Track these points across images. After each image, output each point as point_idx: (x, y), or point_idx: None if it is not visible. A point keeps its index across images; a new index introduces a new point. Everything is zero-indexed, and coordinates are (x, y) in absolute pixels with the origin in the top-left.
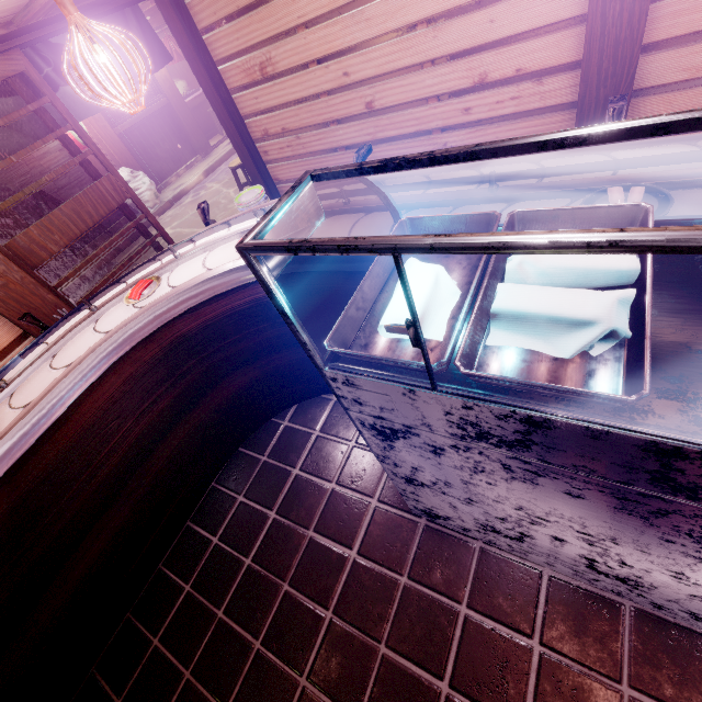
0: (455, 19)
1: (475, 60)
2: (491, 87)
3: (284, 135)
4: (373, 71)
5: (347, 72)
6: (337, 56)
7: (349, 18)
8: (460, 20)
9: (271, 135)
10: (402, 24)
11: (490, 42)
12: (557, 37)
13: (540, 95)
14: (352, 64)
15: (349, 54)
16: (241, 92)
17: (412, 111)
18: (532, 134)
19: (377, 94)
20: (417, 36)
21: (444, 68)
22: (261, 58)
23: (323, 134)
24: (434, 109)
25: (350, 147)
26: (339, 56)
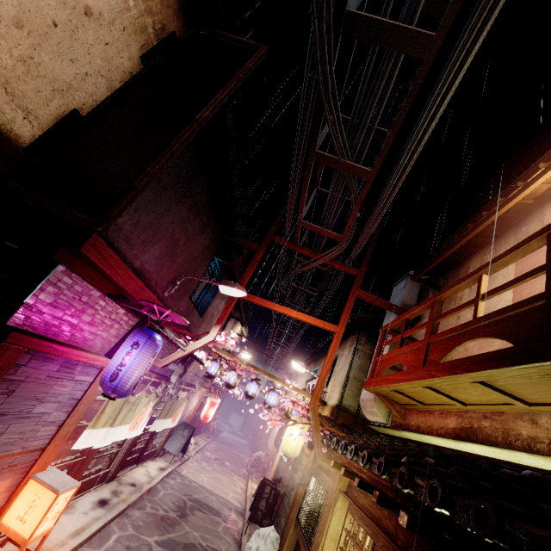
0: None
1: None
2: None
3: None
4: None
5: None
6: None
7: None
8: None
9: None
10: None
11: None
12: None
13: None
14: None
15: None
16: None
17: None
18: None
19: None
20: None
21: None
22: None
23: None
24: None
25: None
26: None
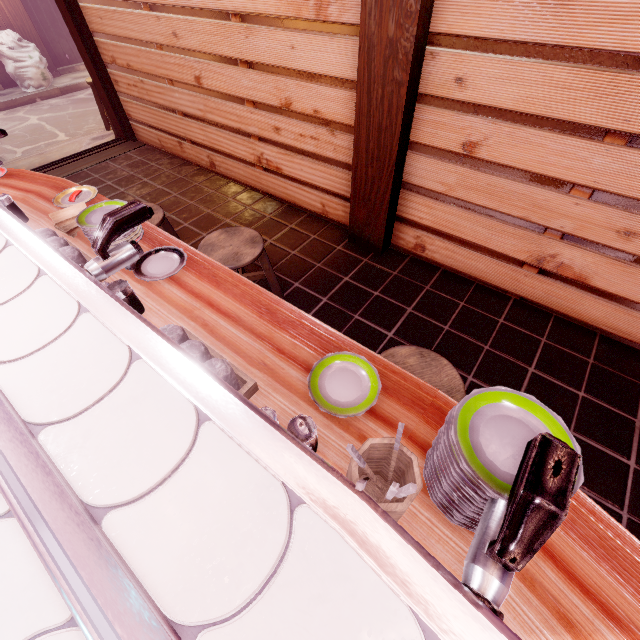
0: (263, 27)
1: (281, 81)
2: (296, 116)
3: (130, 72)
4: (198, 45)
5: (176, 33)
6: (166, 10)
7: None
8: (267, 30)
9: (119, 65)
10: (218, 6)
11: (293, 69)
12: (346, 95)
13: (334, 146)
14: (180, 26)
15: (176, 14)
16: (87, 3)
17: (234, 106)
18: (329, 181)
19: (204, 72)
20: (232, 27)
21: (257, 75)
22: None
23: (162, 88)
24: (252, 113)
25: (186, 115)
26: (168, 11)
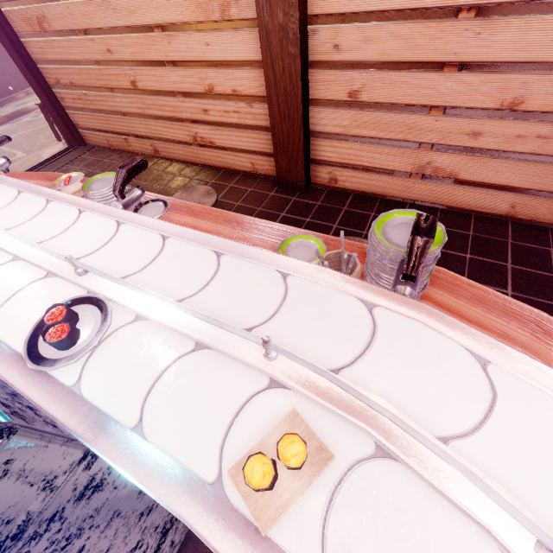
0: (181, 32)
1: (203, 72)
2: (219, 98)
3: (73, 88)
4: (130, 56)
5: (110, 50)
6: (98, 32)
7: (100, 2)
8: (184, 34)
9: (63, 85)
10: (142, 22)
11: (210, 61)
12: (255, 73)
13: (253, 115)
14: (112, 43)
15: (107, 34)
16: (28, 38)
17: (167, 99)
18: (254, 143)
19: (138, 76)
20: (156, 37)
21: (182, 71)
22: (36, 13)
23: (104, 97)
24: (183, 102)
25: (128, 114)
26: (100, 33)
